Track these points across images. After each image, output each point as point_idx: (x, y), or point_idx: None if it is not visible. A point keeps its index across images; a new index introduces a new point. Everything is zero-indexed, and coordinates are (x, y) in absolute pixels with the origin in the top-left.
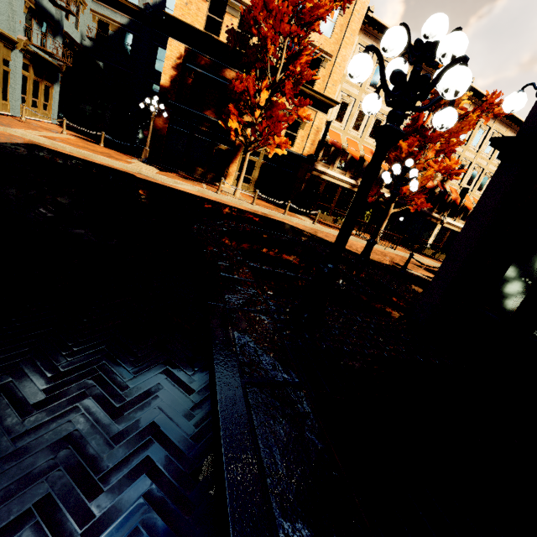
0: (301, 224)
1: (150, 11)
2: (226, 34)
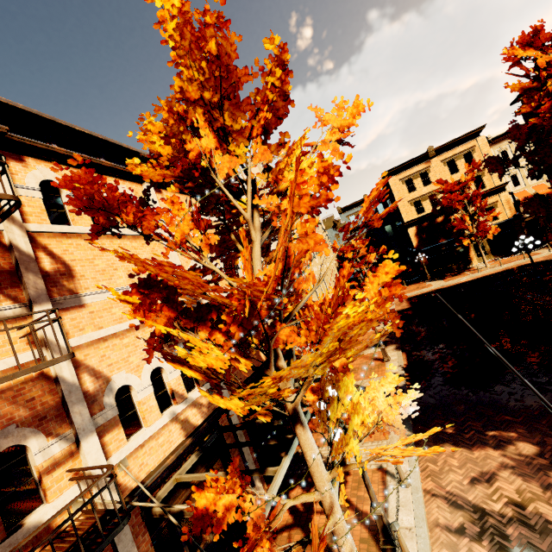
0: (540, 257)
1: None
2: (427, 208)
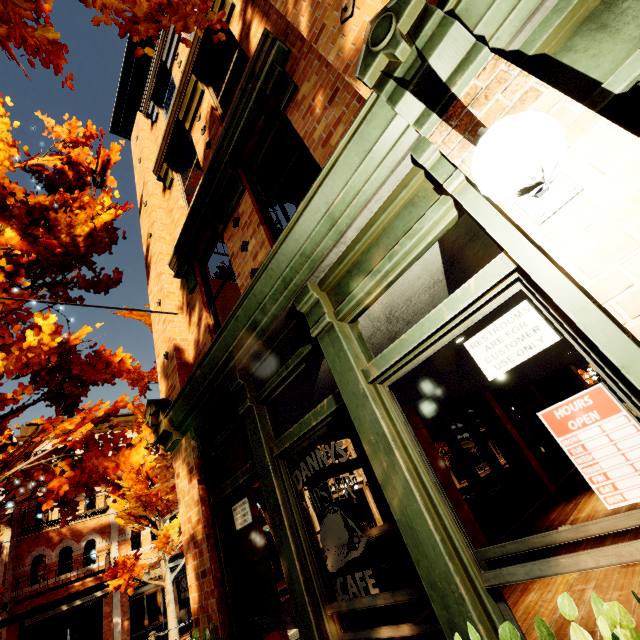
0: None
1: None
2: None
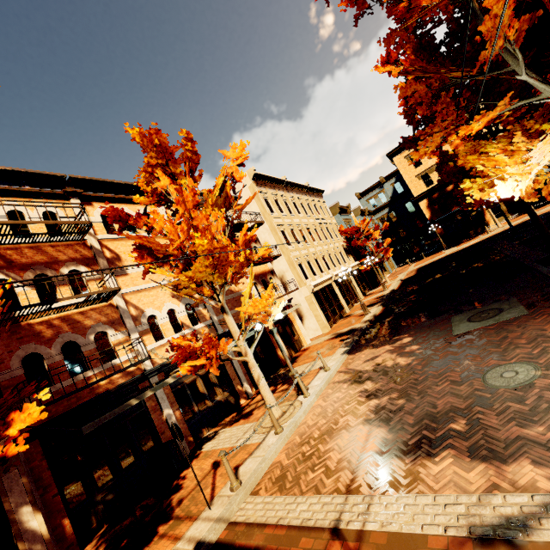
0: (549, 209)
1: (393, 197)
2: (435, 180)
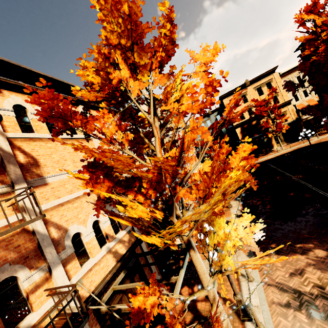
0: (313, 142)
1: None
2: (246, 116)
